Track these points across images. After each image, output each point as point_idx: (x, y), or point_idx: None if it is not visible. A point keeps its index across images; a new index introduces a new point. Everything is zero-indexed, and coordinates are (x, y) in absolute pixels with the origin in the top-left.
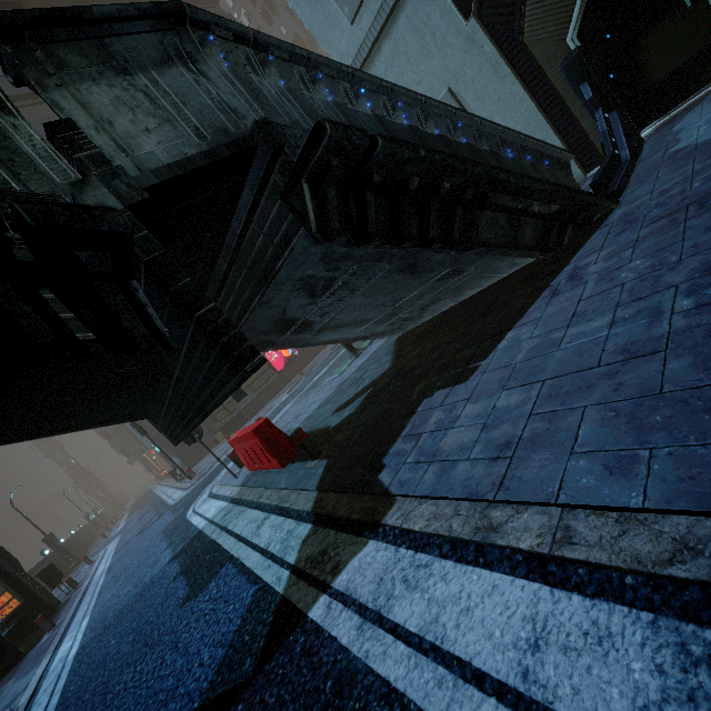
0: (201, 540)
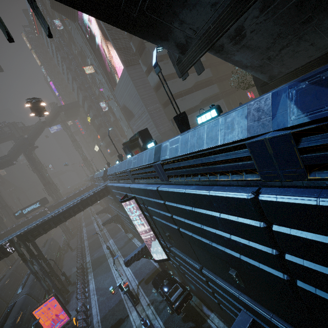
0: None
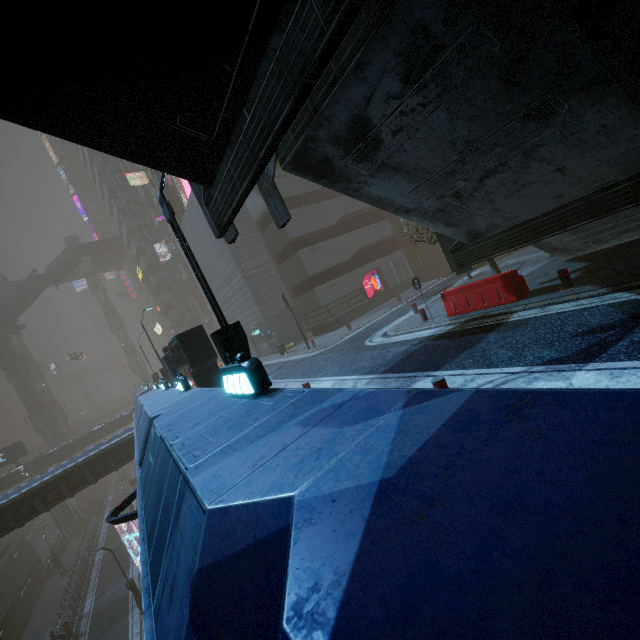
0: (450, 332)
